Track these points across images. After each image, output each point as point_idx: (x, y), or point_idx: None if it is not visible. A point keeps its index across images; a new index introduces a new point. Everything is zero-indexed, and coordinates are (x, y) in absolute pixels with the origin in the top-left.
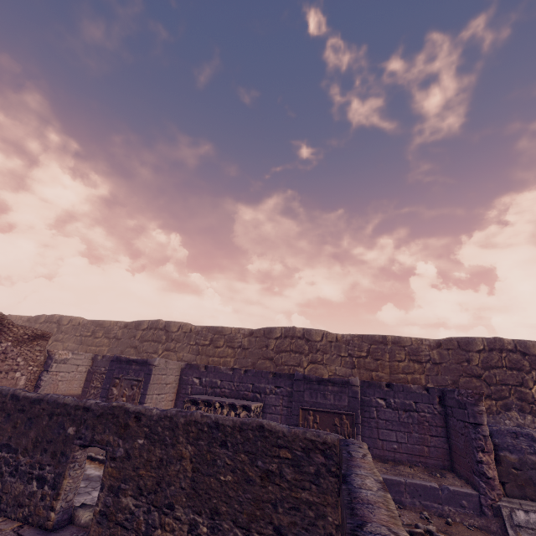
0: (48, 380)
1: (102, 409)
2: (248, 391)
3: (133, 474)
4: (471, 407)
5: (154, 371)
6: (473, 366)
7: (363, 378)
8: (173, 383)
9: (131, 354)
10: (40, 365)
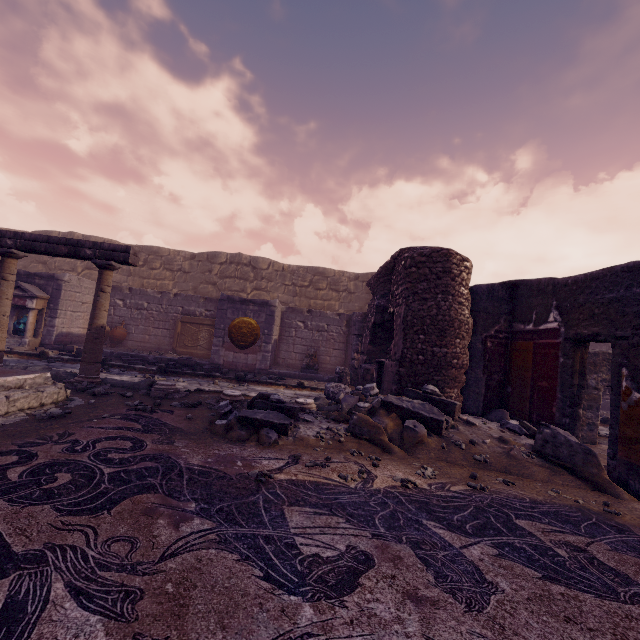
0: None
1: None
2: None
3: None
4: None
5: None
6: None
7: None
8: None
9: None
10: None
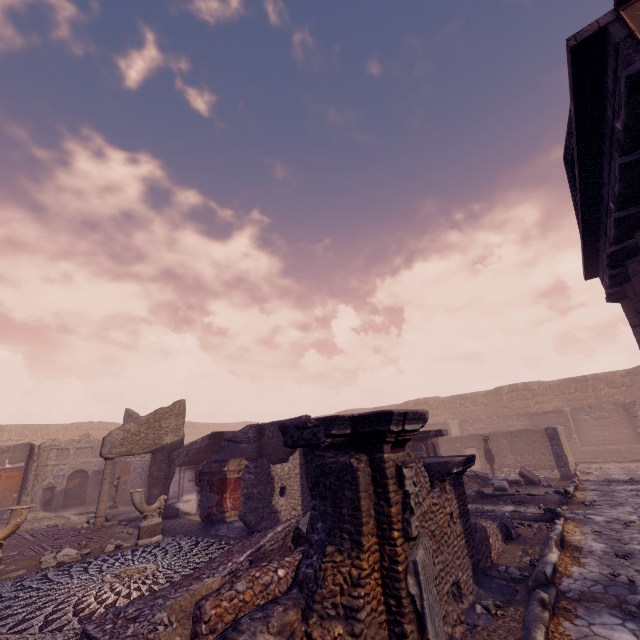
0: None
1: (466, 436)
2: (503, 427)
3: None
4: (630, 409)
5: (450, 426)
6: None
7: (577, 406)
8: (457, 431)
9: None
10: None
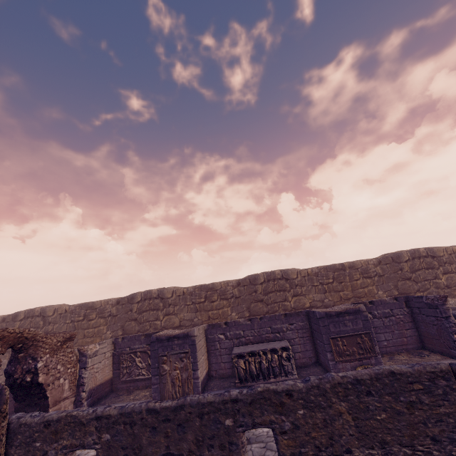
0: (88, 376)
1: (251, 397)
2: (268, 333)
3: (307, 438)
4: (441, 307)
5: (196, 341)
6: (405, 272)
7: (334, 299)
8: (203, 344)
9: (133, 326)
10: (75, 365)
